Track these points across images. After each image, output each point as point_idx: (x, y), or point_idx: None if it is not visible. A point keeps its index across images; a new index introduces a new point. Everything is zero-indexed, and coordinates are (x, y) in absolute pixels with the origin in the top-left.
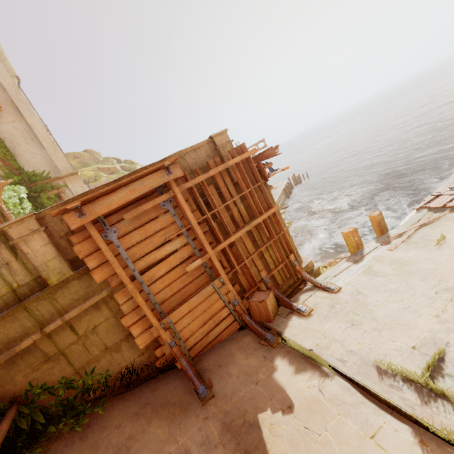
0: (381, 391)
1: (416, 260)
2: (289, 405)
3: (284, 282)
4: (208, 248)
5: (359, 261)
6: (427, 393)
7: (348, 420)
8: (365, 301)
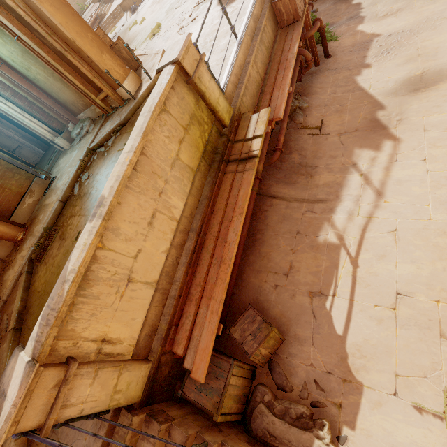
0: None
1: None
2: None
3: None
4: None
5: None
6: None
7: None
8: None
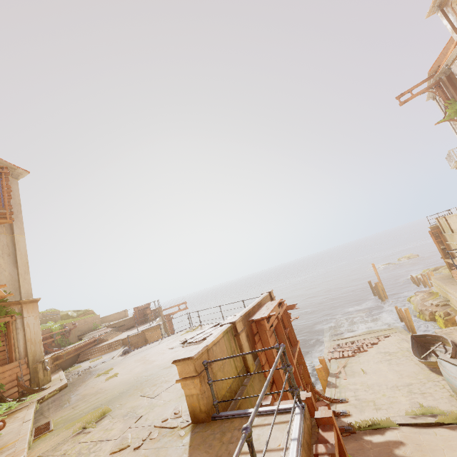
0: (421, 421)
1: (364, 380)
2: (400, 442)
3: None
4: (293, 361)
5: (336, 386)
6: (432, 415)
7: (424, 435)
8: (368, 400)
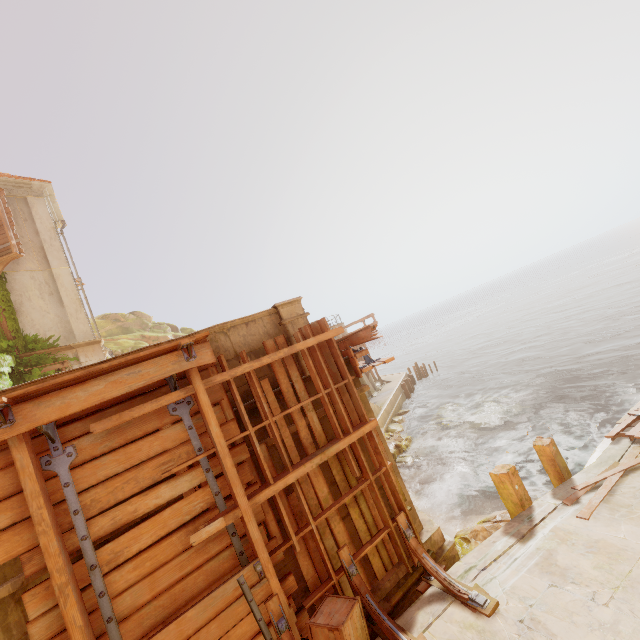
0: None
1: (638, 549)
2: None
3: (387, 573)
4: (240, 496)
5: (527, 536)
6: None
7: None
8: None
